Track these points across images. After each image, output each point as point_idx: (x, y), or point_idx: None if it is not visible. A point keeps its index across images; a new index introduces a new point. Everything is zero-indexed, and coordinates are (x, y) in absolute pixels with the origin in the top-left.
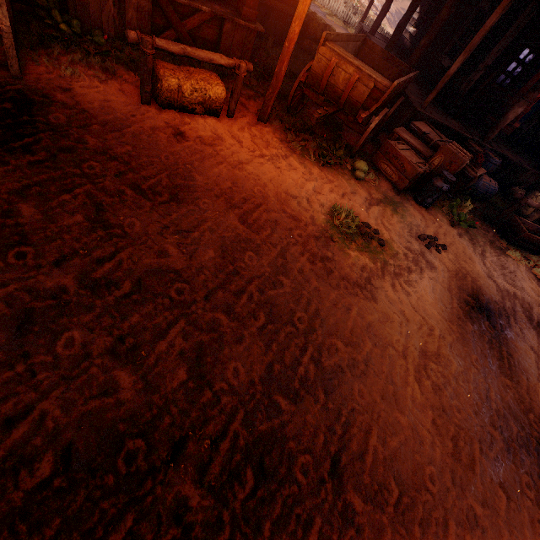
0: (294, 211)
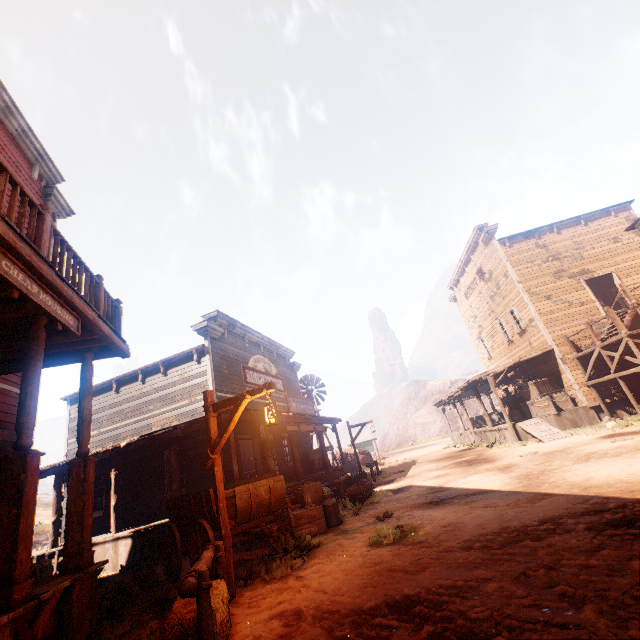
0: (387, 557)
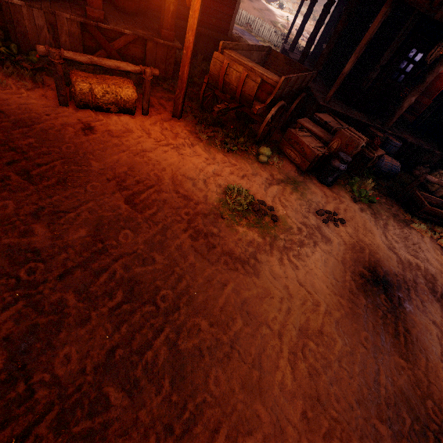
0: (188, 191)
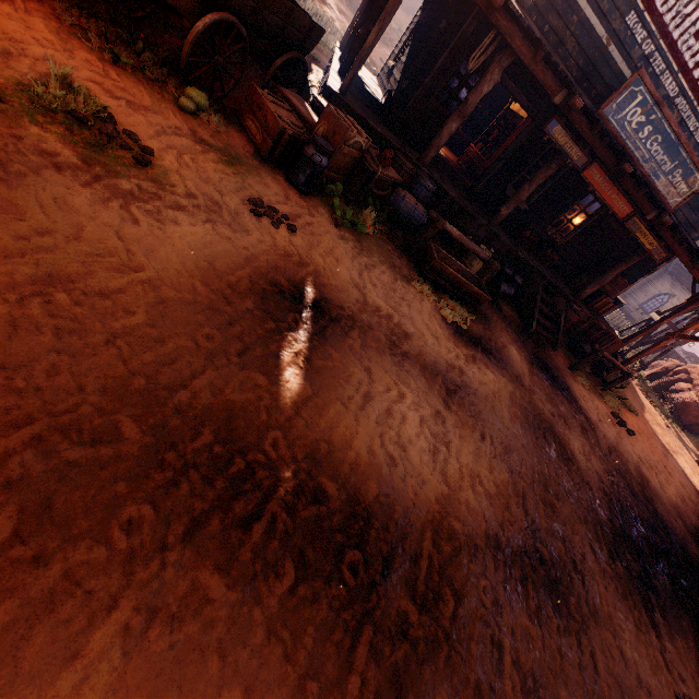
0: None
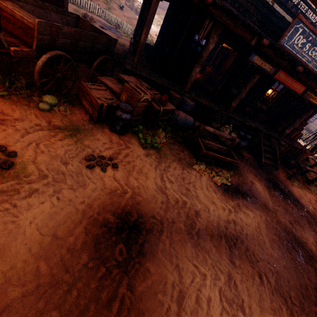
0: None
